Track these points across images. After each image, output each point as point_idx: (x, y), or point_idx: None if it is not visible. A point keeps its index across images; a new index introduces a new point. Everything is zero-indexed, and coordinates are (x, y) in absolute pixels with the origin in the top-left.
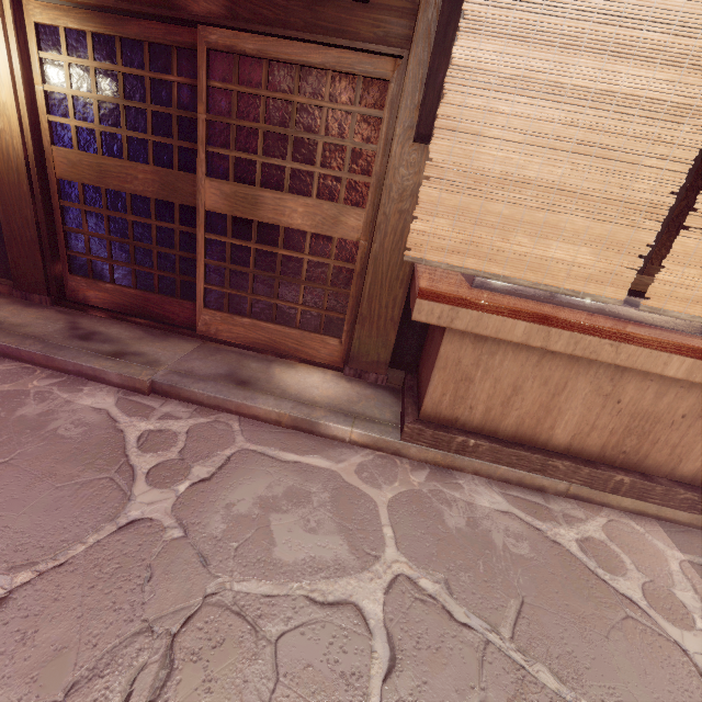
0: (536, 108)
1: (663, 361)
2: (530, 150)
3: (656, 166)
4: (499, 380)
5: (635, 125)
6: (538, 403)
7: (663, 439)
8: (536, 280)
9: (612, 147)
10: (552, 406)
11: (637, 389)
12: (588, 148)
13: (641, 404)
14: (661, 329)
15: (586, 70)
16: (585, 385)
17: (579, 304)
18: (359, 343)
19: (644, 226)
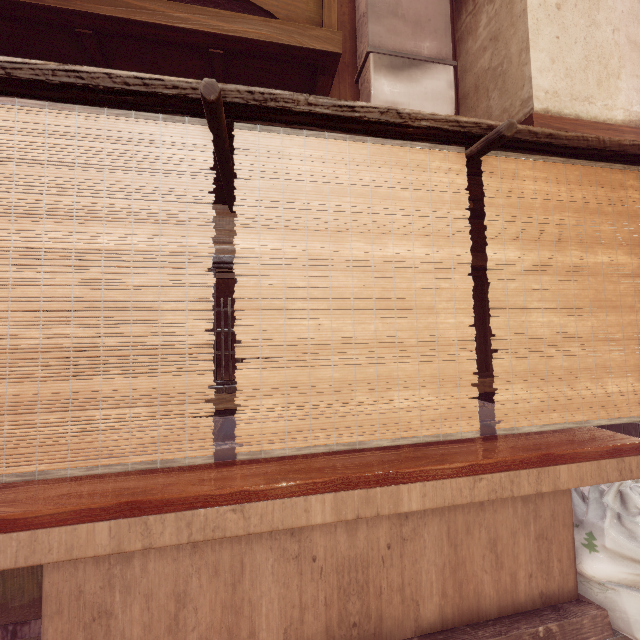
0: (11, 273)
1: (302, 508)
2: (20, 316)
3: (178, 308)
4: (151, 594)
5: (136, 275)
6: (218, 605)
7: (385, 585)
8: (91, 462)
9: (121, 298)
10: (239, 601)
11: (326, 534)
12: (93, 303)
13: (339, 551)
14: (315, 455)
15: (57, 234)
16: (266, 554)
17: (222, 453)
18: (3, 580)
19: (196, 368)
